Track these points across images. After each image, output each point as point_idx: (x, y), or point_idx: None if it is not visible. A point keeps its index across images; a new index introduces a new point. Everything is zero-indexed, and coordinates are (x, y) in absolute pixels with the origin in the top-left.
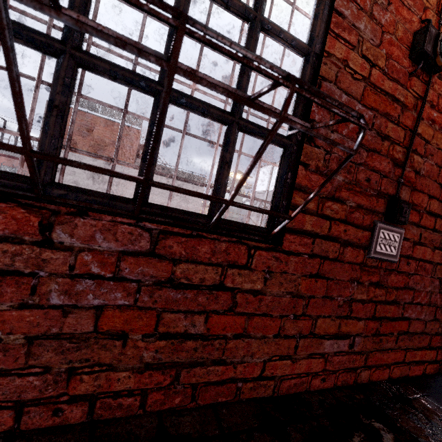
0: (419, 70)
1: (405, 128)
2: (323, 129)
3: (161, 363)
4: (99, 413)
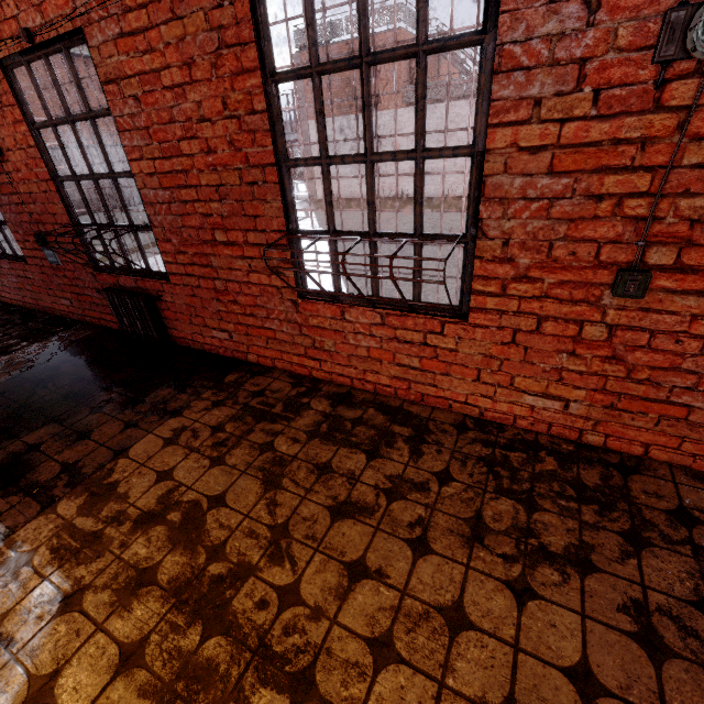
0: (1, 157)
1: (19, 193)
2: (6, 214)
3: (34, 298)
4: (33, 308)
